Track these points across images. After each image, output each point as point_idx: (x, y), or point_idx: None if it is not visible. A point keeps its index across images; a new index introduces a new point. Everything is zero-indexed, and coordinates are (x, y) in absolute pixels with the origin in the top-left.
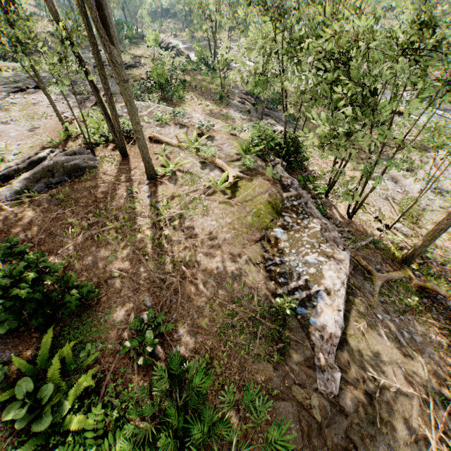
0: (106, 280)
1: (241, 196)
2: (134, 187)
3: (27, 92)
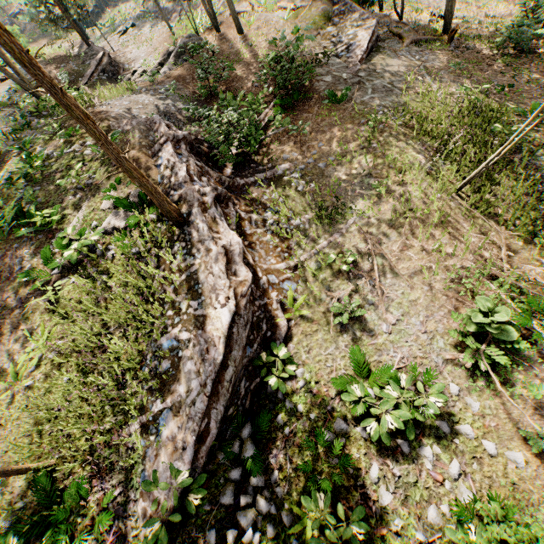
0: (235, 77)
1: (302, 19)
2: (233, 41)
3: (128, 32)
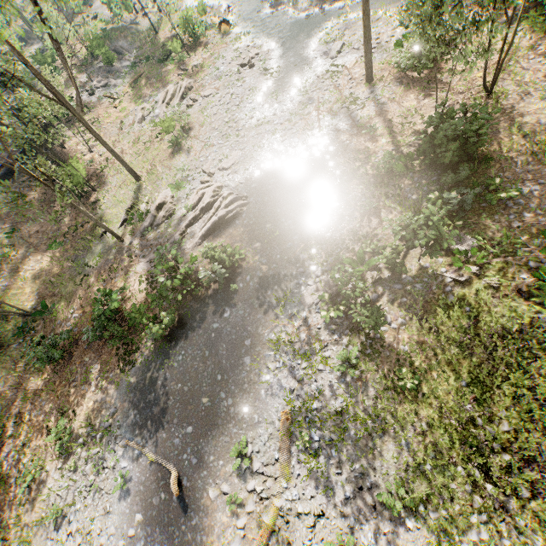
0: None
1: None
2: None
3: None
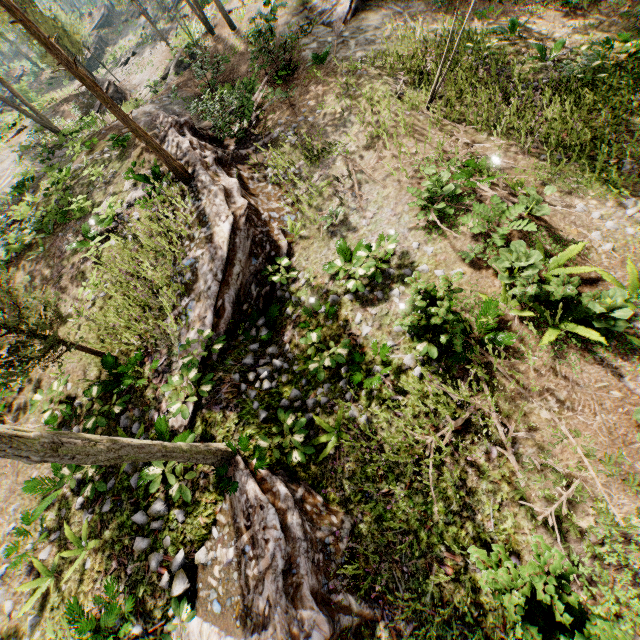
0: (232, 70)
1: None
2: (227, 39)
3: (130, 61)
